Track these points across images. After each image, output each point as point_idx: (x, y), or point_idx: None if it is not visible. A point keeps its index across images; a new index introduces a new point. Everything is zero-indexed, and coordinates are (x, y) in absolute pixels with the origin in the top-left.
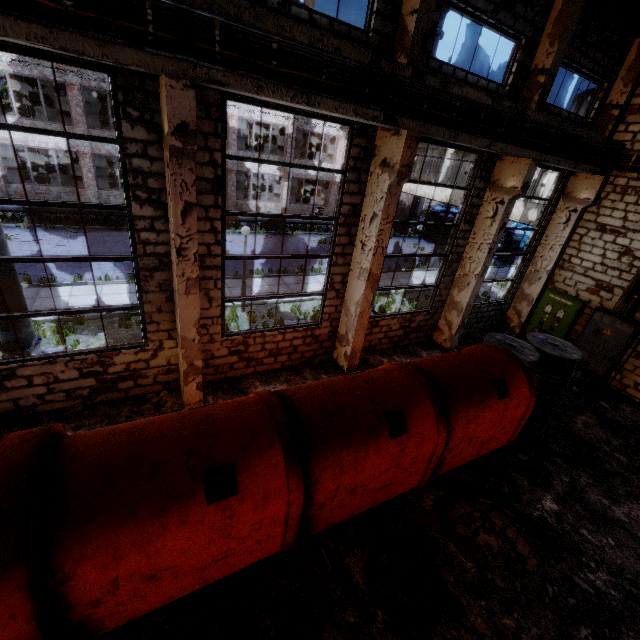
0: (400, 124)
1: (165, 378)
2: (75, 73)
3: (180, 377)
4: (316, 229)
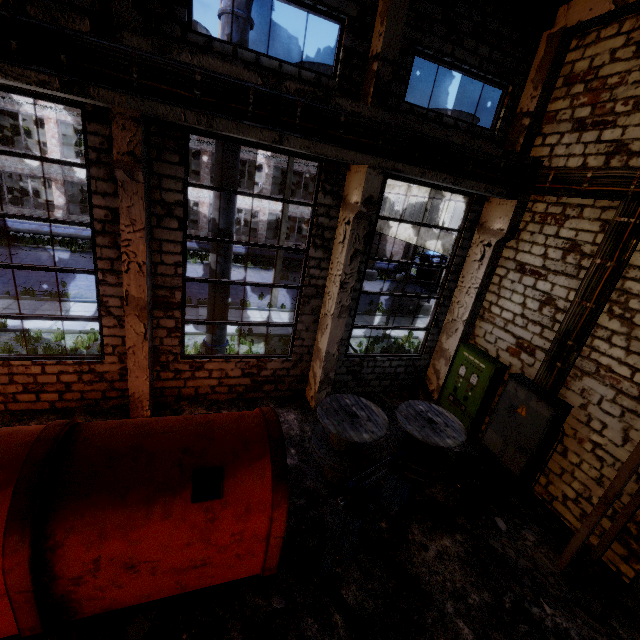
0: (97, 96)
1: None
2: (53, 109)
3: None
4: (291, 266)
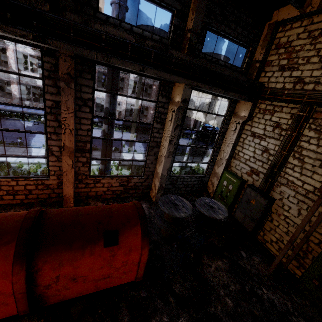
0: (51, 44)
1: None
2: (11, 43)
3: None
4: (138, 130)
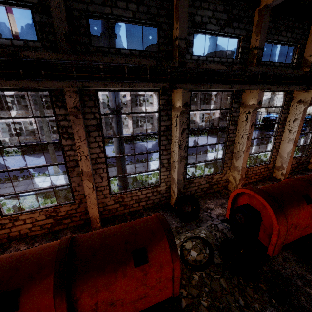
0: (311, 88)
1: (224, 184)
2: None
3: (229, 183)
4: (212, 132)
